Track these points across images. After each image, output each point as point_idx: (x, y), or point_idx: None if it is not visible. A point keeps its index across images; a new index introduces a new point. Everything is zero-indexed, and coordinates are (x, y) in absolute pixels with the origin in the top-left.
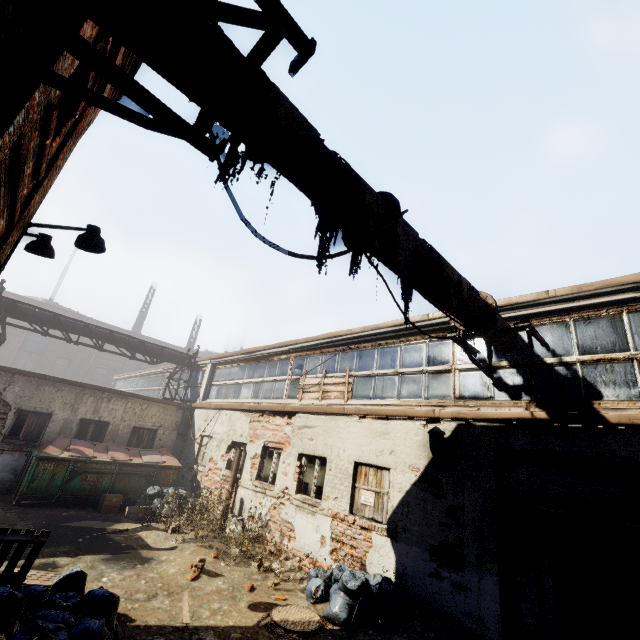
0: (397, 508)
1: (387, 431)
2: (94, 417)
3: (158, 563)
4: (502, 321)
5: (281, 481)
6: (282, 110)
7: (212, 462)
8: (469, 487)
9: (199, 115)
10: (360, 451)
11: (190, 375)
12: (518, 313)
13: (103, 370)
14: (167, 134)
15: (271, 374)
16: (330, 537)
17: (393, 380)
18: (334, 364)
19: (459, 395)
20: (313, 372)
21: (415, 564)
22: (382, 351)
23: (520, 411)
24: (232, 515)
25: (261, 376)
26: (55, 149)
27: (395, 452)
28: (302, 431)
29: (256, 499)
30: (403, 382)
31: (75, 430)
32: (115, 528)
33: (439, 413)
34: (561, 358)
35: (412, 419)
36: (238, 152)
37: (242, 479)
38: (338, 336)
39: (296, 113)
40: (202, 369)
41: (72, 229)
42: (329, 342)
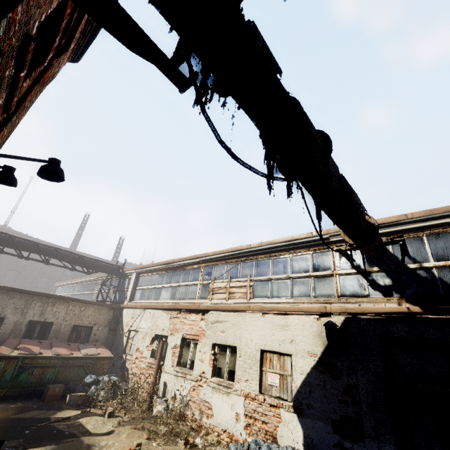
0: (300, 388)
1: (287, 324)
2: (40, 319)
3: (99, 449)
4: (379, 236)
5: (198, 367)
6: (259, 42)
7: (138, 352)
8: (361, 369)
9: (177, 46)
10: (265, 341)
11: (118, 282)
12: (383, 231)
13: (46, 279)
14: (148, 60)
15: (185, 280)
16: (244, 414)
17: (286, 283)
18: (237, 271)
19: (341, 294)
20: (220, 278)
21: (320, 436)
22: (275, 261)
23: (398, 306)
24: (157, 397)
25: (177, 281)
26: (24, 90)
27: (295, 341)
28: (215, 325)
29: (177, 382)
30: (294, 284)
31: (24, 330)
32: (58, 416)
33: (330, 309)
34: (421, 264)
35: (307, 314)
36: (207, 84)
37: (165, 366)
38: (240, 250)
39: (267, 48)
40: (128, 277)
41: (35, 160)
42: (232, 254)
